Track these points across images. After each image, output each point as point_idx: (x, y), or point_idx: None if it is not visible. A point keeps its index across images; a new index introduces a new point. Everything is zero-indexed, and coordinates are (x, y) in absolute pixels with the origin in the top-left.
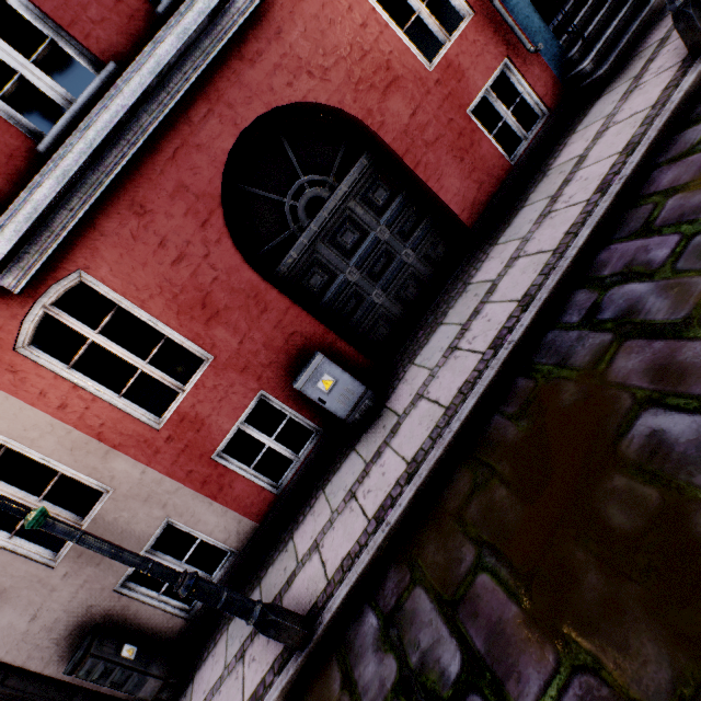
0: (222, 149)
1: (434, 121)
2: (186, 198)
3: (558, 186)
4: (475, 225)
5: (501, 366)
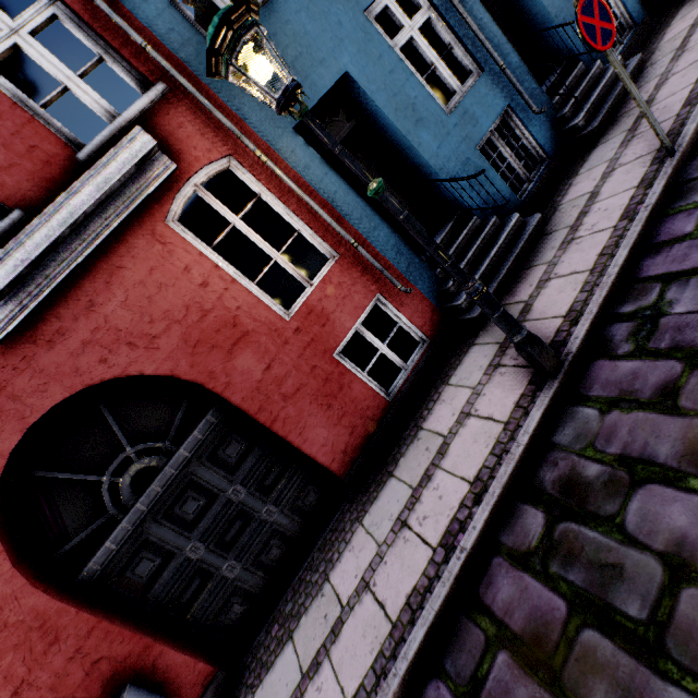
0: (1, 450)
1: (294, 370)
2: None
3: (420, 475)
4: (348, 475)
5: None
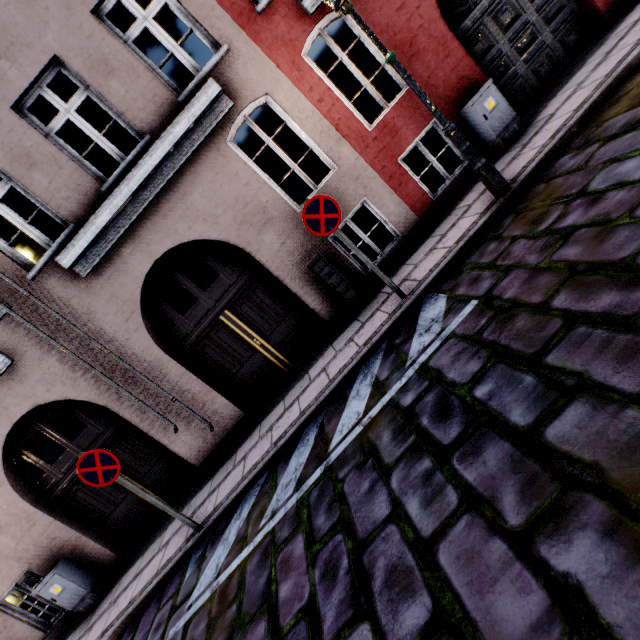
0: None
1: None
2: None
3: None
4: (608, 11)
5: None
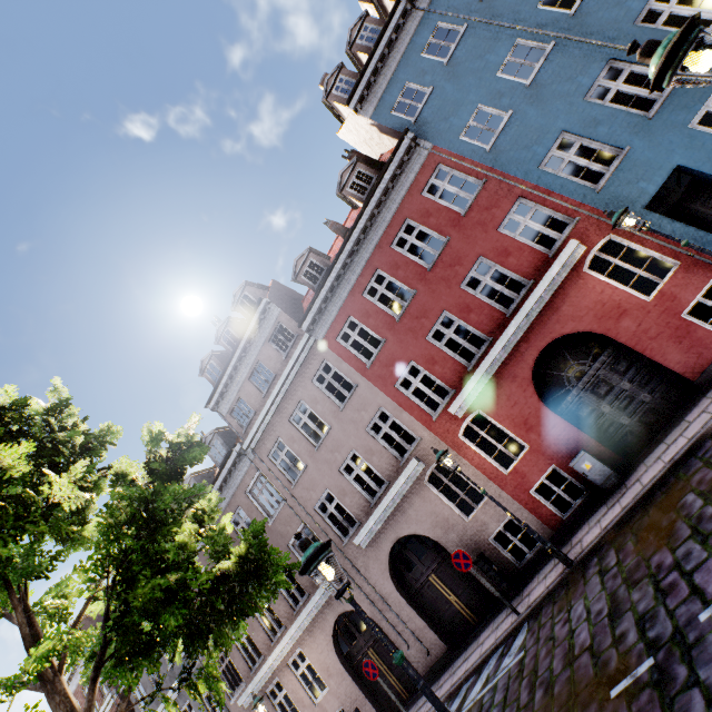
0: (532, 359)
1: (654, 325)
2: (517, 380)
3: None
4: (697, 379)
5: (666, 470)
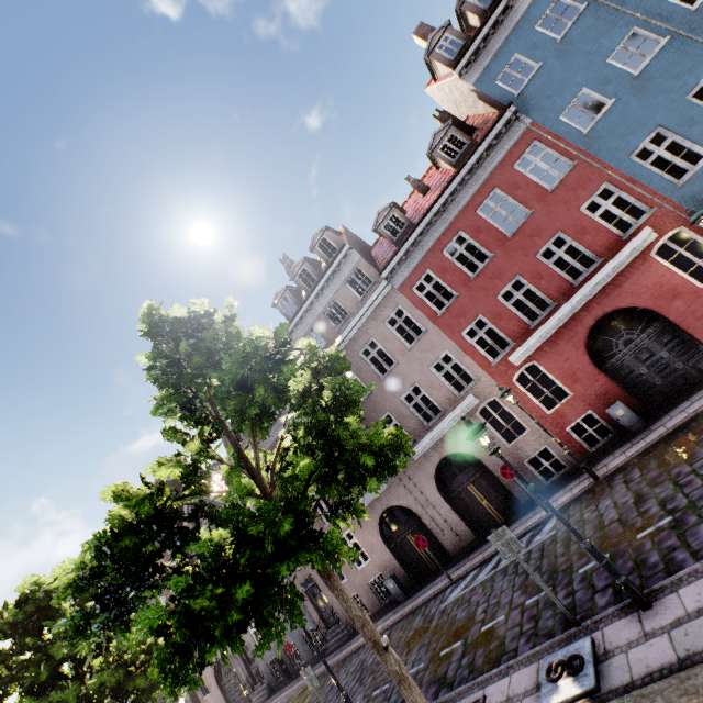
0: (589, 325)
1: (701, 308)
2: (572, 341)
3: None
4: None
5: (689, 418)
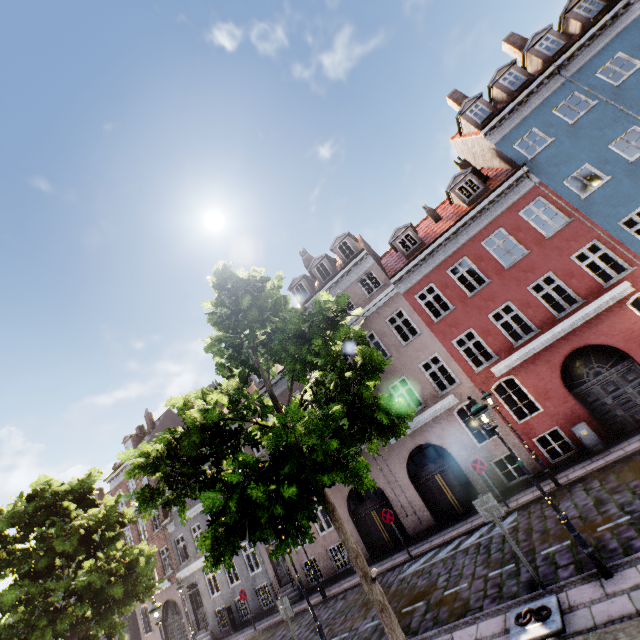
0: (565, 353)
1: None
2: (549, 364)
3: None
4: None
5: None
